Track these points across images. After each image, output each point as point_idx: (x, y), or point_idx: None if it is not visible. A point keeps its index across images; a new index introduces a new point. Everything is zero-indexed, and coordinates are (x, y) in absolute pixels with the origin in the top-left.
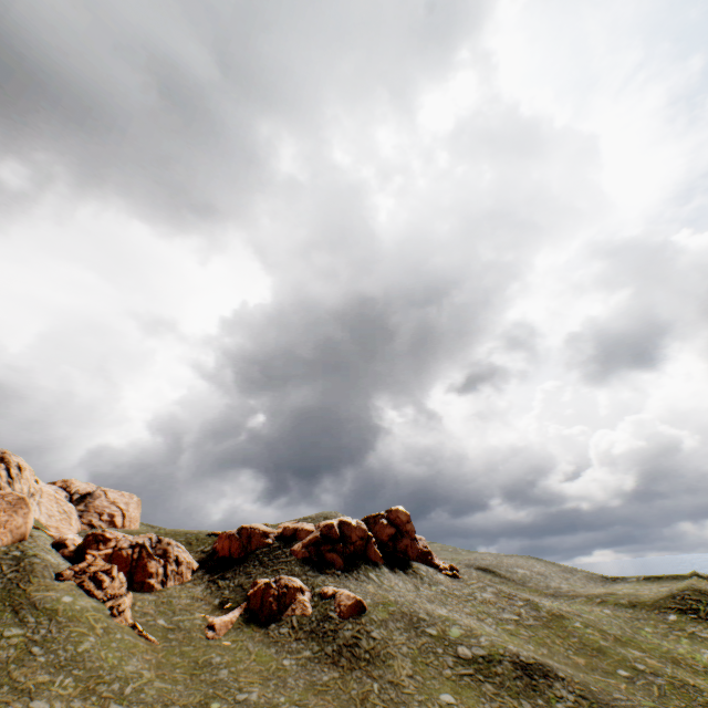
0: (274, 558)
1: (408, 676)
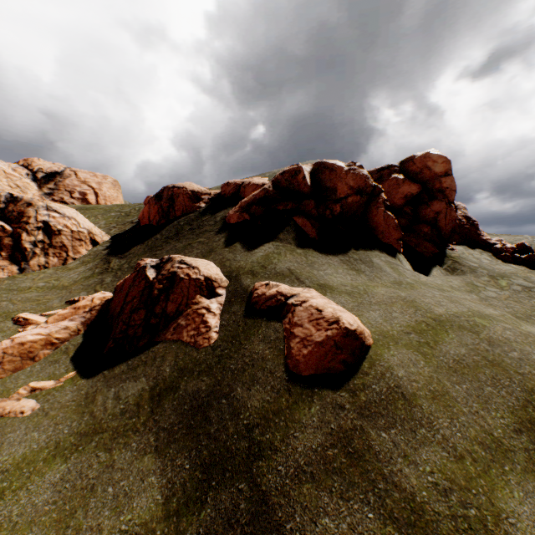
0: (197, 227)
1: None
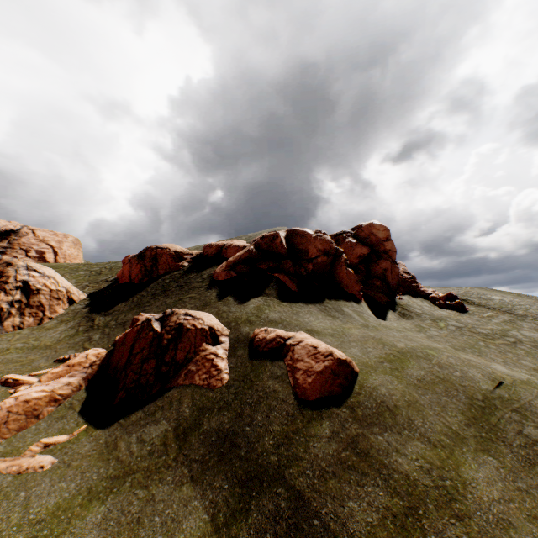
0: (184, 284)
1: None
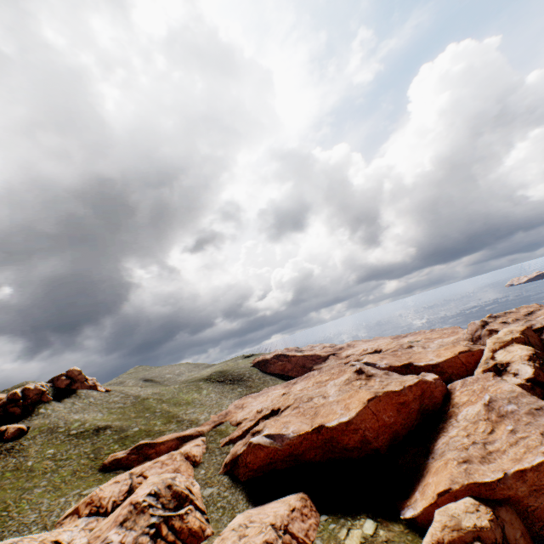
0: None
1: (35, 450)
